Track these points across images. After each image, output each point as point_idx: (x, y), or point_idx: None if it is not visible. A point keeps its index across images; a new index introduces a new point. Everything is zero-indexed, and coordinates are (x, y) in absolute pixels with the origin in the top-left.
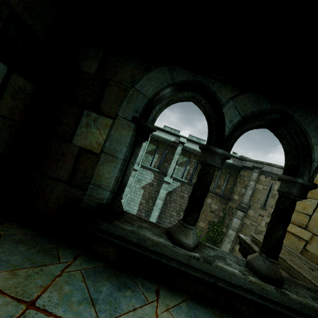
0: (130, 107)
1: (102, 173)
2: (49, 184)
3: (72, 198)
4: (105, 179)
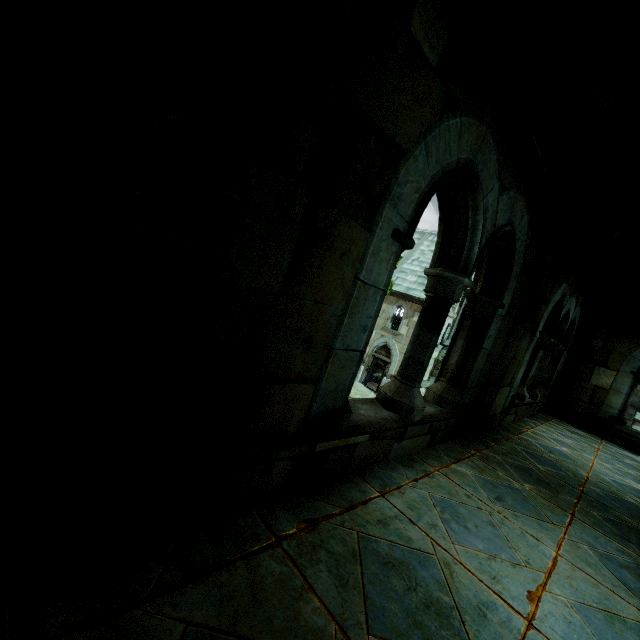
0: (628, 366)
1: (611, 400)
2: (576, 402)
3: (591, 411)
4: (614, 403)
